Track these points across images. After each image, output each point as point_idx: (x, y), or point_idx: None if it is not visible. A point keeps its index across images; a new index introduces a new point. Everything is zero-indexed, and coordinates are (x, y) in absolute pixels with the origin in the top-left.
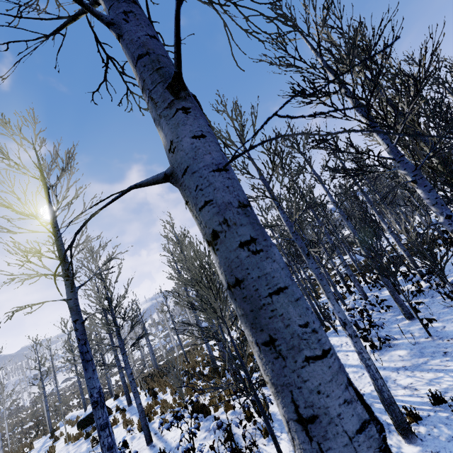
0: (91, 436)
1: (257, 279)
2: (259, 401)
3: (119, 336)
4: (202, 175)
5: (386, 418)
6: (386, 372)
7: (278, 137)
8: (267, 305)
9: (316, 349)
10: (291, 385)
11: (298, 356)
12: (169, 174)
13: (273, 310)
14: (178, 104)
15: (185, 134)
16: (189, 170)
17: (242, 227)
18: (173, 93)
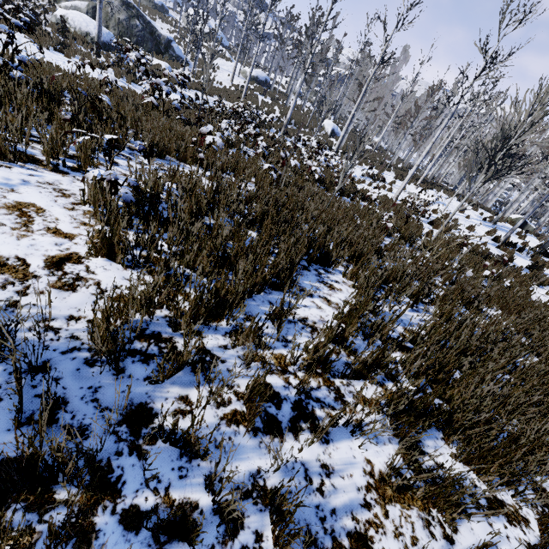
0: None
1: None
2: None
3: None
4: None
5: None
6: None
7: None
8: None
9: None
10: None
11: None
12: None
13: None
14: None
15: None
16: None
17: None
18: None
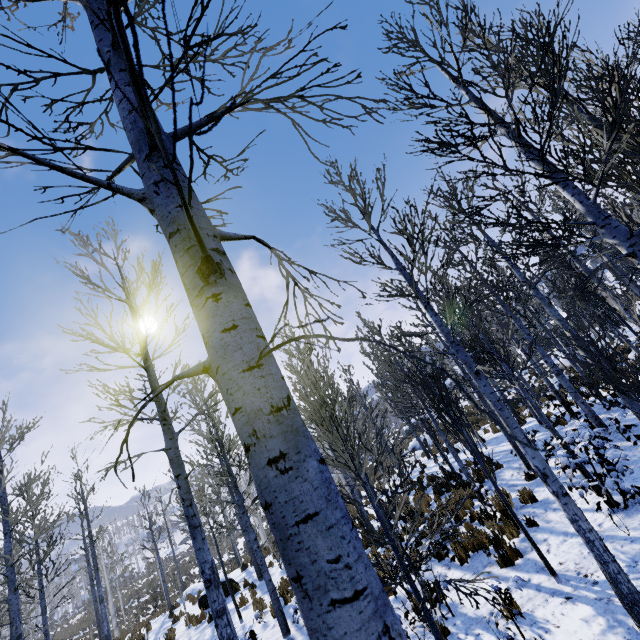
0: None
1: (285, 504)
2: (416, 591)
3: (236, 489)
4: (231, 377)
5: (634, 624)
6: (635, 547)
7: (301, 337)
8: (294, 535)
9: (346, 589)
10: (317, 631)
11: (324, 598)
12: (208, 366)
13: (300, 542)
14: (207, 291)
15: (215, 329)
16: (219, 370)
17: (272, 439)
18: (203, 277)
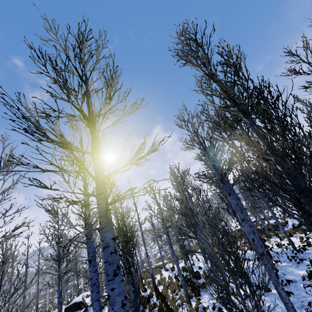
0: None
1: None
2: None
3: (58, 267)
4: None
5: None
6: None
7: None
8: None
9: None
10: None
11: None
12: None
13: None
14: None
15: None
16: None
17: None
18: None
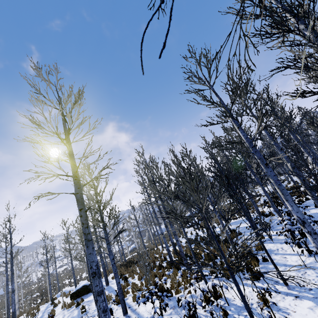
0: (80, 305)
1: None
2: (236, 281)
3: (105, 230)
4: None
5: None
6: None
7: None
8: None
9: None
10: None
11: None
12: None
13: None
14: None
15: None
16: None
17: None
18: None
